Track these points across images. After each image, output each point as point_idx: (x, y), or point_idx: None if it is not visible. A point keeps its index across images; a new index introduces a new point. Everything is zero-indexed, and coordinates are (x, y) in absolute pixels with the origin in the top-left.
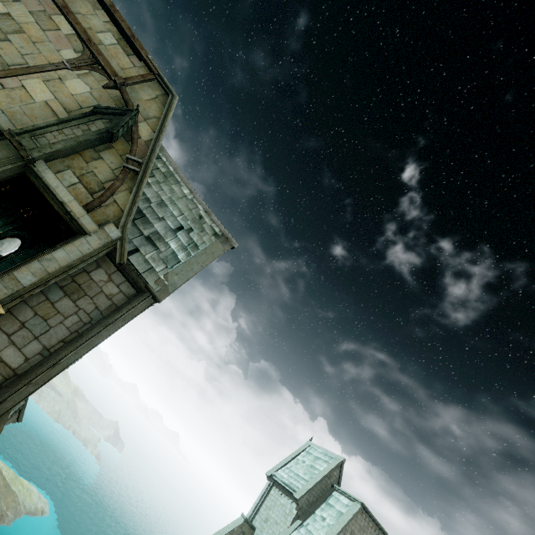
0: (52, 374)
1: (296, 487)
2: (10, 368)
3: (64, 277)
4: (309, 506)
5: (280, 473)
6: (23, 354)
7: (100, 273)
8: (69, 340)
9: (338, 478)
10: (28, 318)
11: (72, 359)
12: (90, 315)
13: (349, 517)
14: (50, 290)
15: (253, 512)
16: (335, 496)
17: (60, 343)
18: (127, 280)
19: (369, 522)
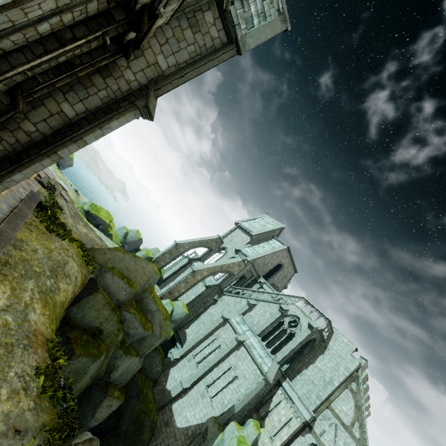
0: (179, 83)
1: (252, 231)
2: (161, 69)
3: (190, 10)
4: (257, 241)
5: (243, 223)
6: (167, 62)
7: (209, 16)
8: (189, 63)
9: (278, 235)
10: (169, 37)
11: (189, 77)
12: (201, 49)
13: (278, 249)
14: (181, 18)
15: (223, 236)
16: (273, 241)
17: (184, 63)
18: (224, 29)
19: (287, 256)
